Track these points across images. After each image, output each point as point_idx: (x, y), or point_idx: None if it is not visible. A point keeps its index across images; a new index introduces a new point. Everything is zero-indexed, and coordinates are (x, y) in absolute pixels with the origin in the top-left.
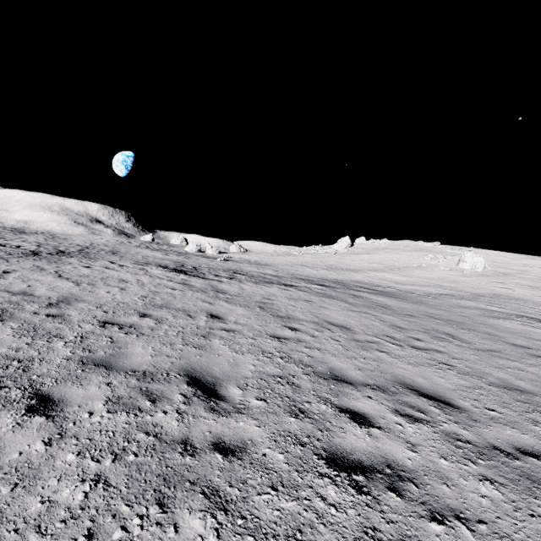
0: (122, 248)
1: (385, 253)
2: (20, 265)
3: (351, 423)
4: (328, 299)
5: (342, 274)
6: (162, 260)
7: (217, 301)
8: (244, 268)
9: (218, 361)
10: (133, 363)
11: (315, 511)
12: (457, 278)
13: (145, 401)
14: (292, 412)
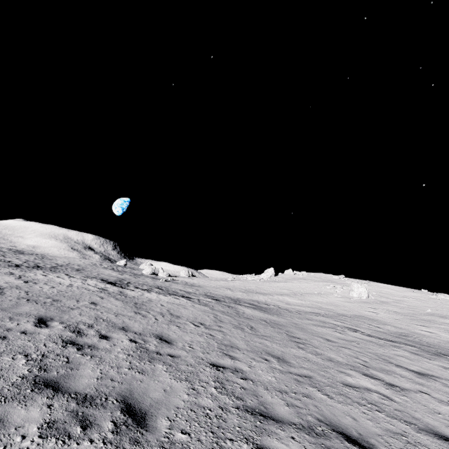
0: (90, 268)
1: (298, 282)
2: (0, 270)
3: (97, 337)
4: (200, 305)
5: (251, 295)
6: (110, 277)
7: (110, 298)
8: (172, 286)
9: (64, 316)
10: (17, 310)
11: (37, 346)
12: (342, 303)
13: (8, 319)
14: (73, 331)
